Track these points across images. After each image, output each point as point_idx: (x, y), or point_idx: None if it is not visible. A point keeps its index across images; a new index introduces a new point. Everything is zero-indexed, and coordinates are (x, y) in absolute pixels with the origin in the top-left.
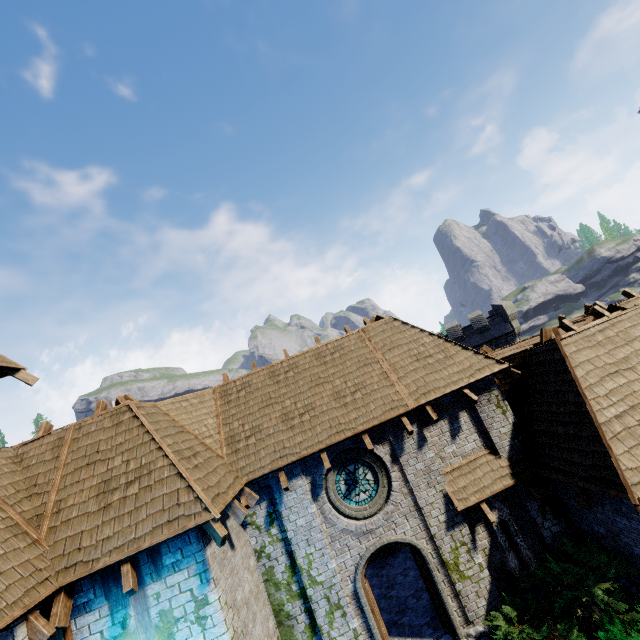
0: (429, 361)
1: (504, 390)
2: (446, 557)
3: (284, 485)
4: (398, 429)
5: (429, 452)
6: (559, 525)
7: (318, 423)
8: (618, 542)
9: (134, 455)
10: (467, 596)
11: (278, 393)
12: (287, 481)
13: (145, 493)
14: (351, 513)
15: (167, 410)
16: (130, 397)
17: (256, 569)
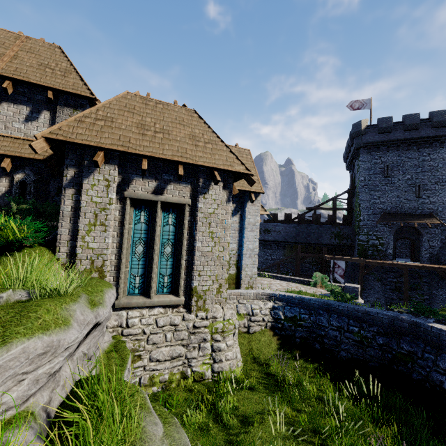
0: (47, 70)
1: None
2: None
3: None
4: None
5: None
6: None
7: None
8: None
9: None
10: None
11: None
12: None
13: None
14: None
15: None
16: None
17: None
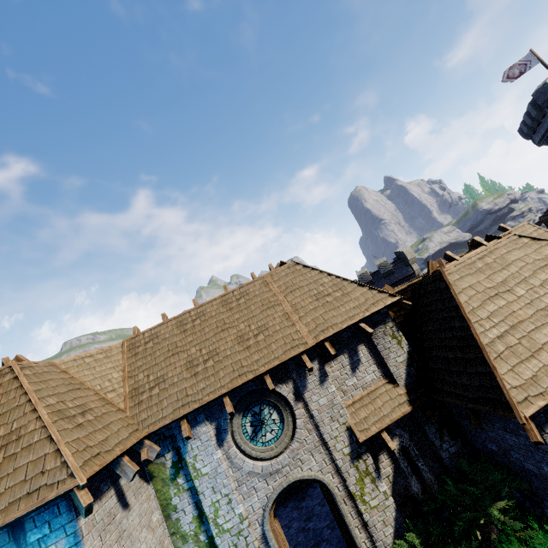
0: (328, 299)
1: (399, 322)
2: (352, 489)
3: (185, 434)
4: (300, 367)
5: (331, 387)
6: (456, 445)
7: (221, 368)
8: (510, 458)
9: (6, 420)
10: (374, 526)
11: (184, 341)
12: (190, 429)
13: (9, 462)
14: (257, 455)
15: (67, 368)
16: (21, 358)
17: (161, 523)
